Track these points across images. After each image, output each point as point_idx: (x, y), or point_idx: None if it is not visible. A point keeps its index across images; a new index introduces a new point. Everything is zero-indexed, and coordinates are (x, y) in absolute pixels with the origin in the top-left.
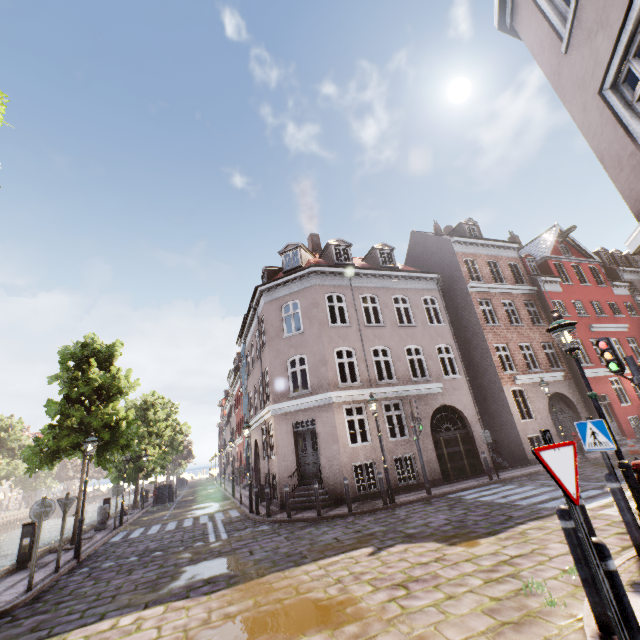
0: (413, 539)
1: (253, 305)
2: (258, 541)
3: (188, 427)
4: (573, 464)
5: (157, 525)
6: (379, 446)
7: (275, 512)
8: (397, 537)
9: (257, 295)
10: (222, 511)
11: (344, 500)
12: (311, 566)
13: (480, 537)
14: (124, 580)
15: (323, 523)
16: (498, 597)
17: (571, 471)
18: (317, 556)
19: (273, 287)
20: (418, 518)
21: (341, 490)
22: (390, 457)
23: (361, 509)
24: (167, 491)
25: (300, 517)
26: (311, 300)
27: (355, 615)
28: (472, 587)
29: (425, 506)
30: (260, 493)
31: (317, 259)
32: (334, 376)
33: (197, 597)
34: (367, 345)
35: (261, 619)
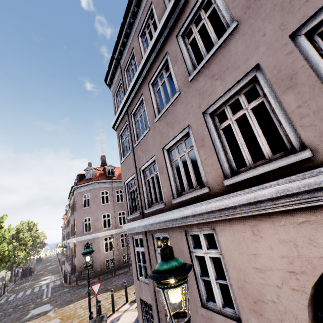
0: (107, 291)
1: (72, 191)
2: (61, 296)
3: (43, 234)
4: (99, 287)
5: (22, 292)
6: (117, 251)
7: (74, 281)
8: (103, 290)
9: (73, 189)
10: (53, 281)
11: (100, 274)
12: (72, 304)
13: (123, 288)
14: (7, 318)
15: (87, 286)
16: (107, 307)
17: (98, 288)
18: (76, 301)
19: (80, 187)
20: (116, 281)
21: (100, 270)
22: (120, 255)
23: (103, 278)
24: (29, 271)
25: (80, 284)
26: (94, 194)
27: (73, 317)
28: (104, 306)
29: (124, 275)
30: (71, 271)
31: (101, 172)
32: (101, 226)
33: (33, 320)
34: (116, 211)
35: (49, 322)
